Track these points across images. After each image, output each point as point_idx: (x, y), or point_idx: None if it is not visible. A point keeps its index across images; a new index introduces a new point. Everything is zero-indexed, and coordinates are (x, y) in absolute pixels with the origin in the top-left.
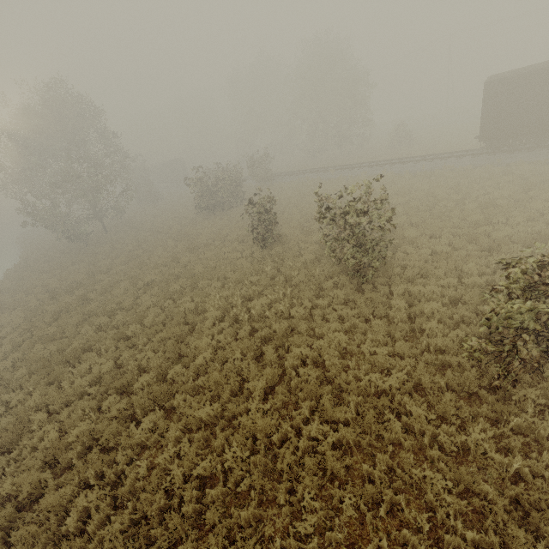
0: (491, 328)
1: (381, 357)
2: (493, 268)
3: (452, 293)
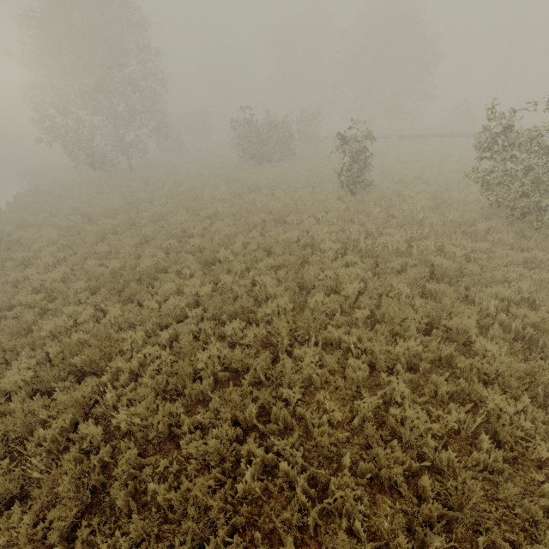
0: None
1: None
2: None
3: None
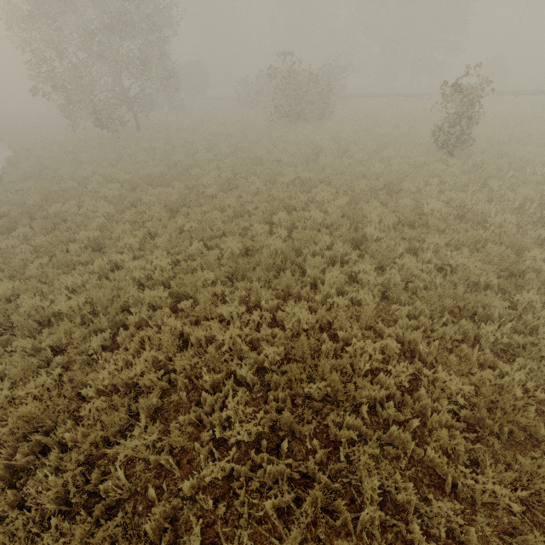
0: None
1: None
2: None
3: None
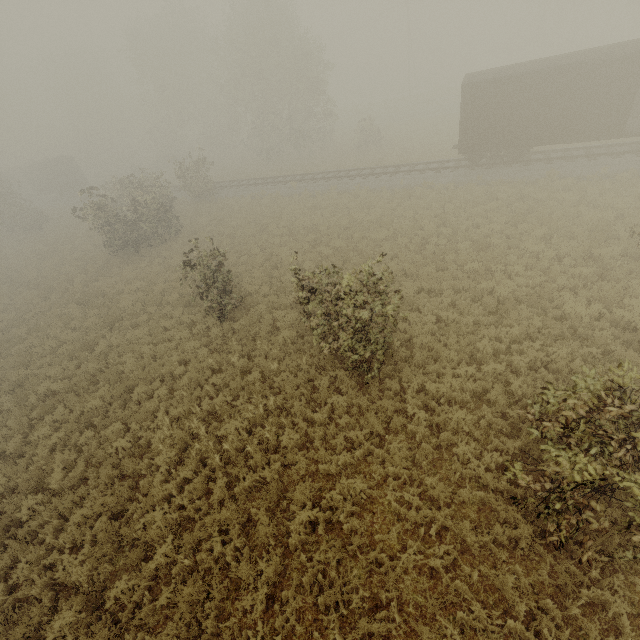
0: (526, 441)
1: (414, 513)
2: (507, 342)
3: (472, 386)
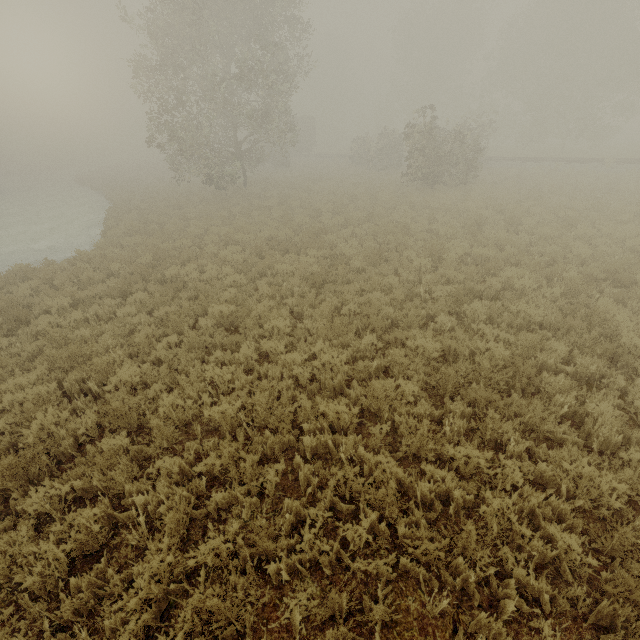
0: None
1: None
2: None
3: None
